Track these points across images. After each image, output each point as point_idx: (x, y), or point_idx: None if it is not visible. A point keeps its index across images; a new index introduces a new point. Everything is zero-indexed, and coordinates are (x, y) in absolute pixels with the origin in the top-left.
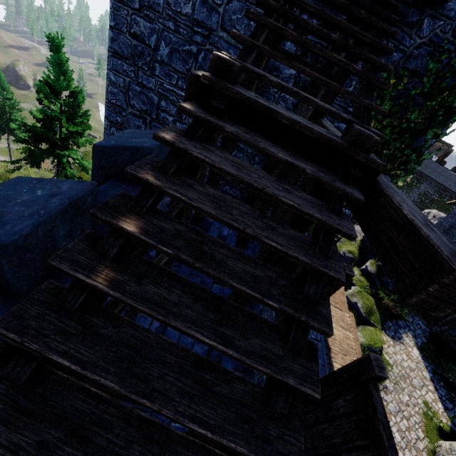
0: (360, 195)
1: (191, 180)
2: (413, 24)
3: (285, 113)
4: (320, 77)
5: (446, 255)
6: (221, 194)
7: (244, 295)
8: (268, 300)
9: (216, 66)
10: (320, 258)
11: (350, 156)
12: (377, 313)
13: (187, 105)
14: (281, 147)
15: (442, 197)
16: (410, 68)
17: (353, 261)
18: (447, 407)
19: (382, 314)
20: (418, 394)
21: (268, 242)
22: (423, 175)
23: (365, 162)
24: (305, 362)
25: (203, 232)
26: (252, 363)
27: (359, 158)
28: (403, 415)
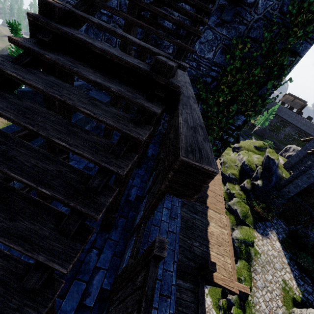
0: (157, 109)
1: (11, 95)
2: (251, 4)
3: (99, 45)
4: (140, 22)
5: (181, 145)
6: (37, 107)
7: (24, 184)
8: (41, 188)
9: (42, 8)
10: (109, 156)
11: (154, 80)
12: (251, 216)
13: (18, 38)
14: (102, 74)
15: (300, 136)
16: (252, 36)
17: (235, 181)
18: (299, 283)
19: (254, 217)
20: (279, 274)
21: (58, 142)
22: (287, 122)
23: (165, 85)
24: (70, 241)
25: (12, 136)
26: (5, 241)
27: (160, 81)
28: (267, 290)
